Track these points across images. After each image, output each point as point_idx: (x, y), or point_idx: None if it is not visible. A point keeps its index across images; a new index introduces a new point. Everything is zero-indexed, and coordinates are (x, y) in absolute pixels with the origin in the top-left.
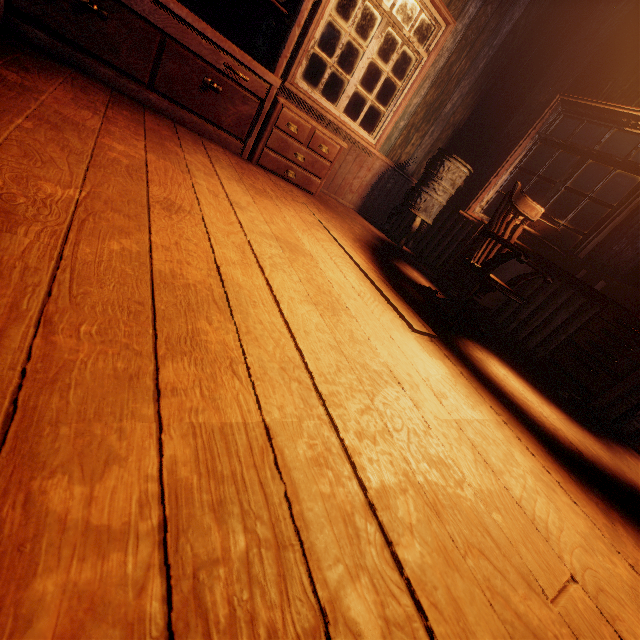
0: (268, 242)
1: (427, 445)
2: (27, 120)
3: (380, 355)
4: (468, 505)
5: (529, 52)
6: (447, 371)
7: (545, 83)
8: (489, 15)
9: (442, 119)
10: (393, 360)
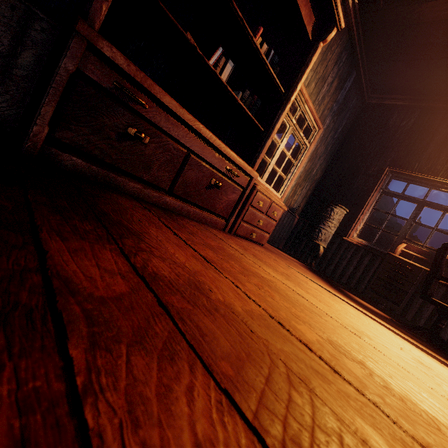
0: None
1: None
2: (345, 411)
3: None
4: None
5: (352, 142)
6: None
7: (372, 160)
8: (334, 123)
9: (311, 178)
10: None
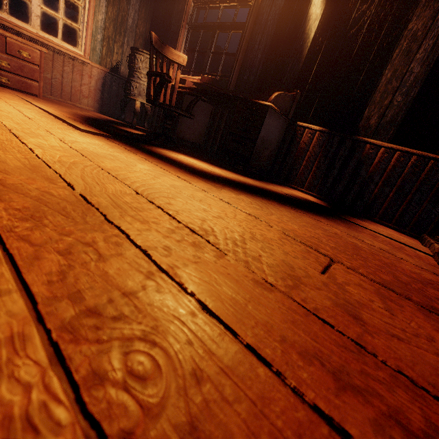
0: None
1: None
2: None
3: None
4: (9, 156)
5: None
6: (103, 144)
7: None
8: None
9: (130, 31)
10: (19, 127)
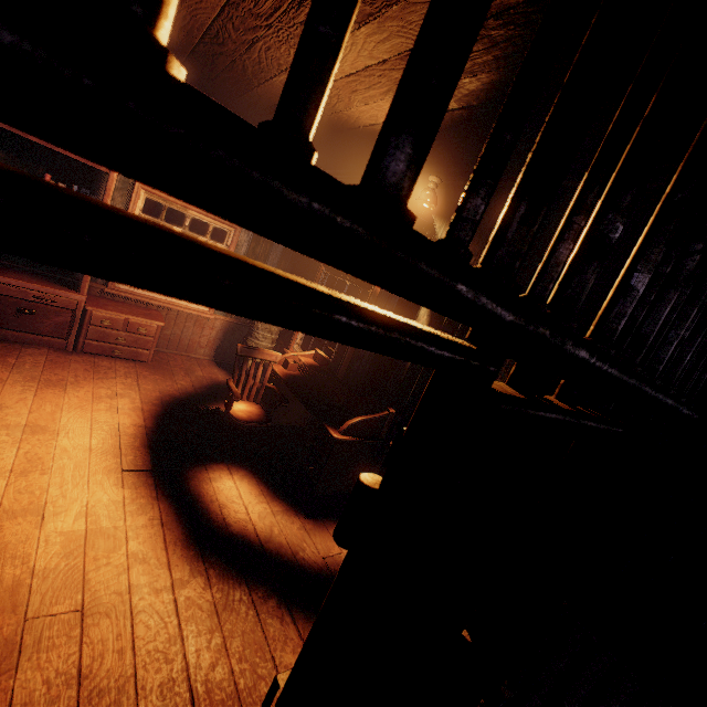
0: (2, 432)
1: (12, 548)
2: None
3: (41, 497)
4: (7, 576)
5: None
6: (127, 496)
7: None
8: None
9: None
10: (55, 499)
